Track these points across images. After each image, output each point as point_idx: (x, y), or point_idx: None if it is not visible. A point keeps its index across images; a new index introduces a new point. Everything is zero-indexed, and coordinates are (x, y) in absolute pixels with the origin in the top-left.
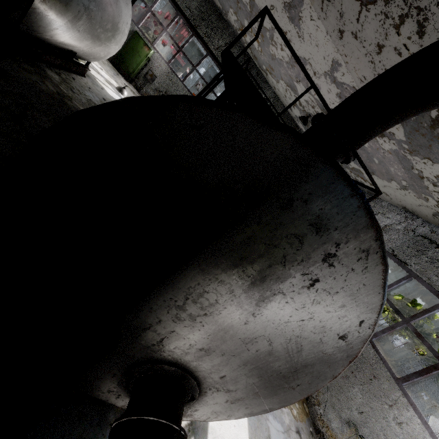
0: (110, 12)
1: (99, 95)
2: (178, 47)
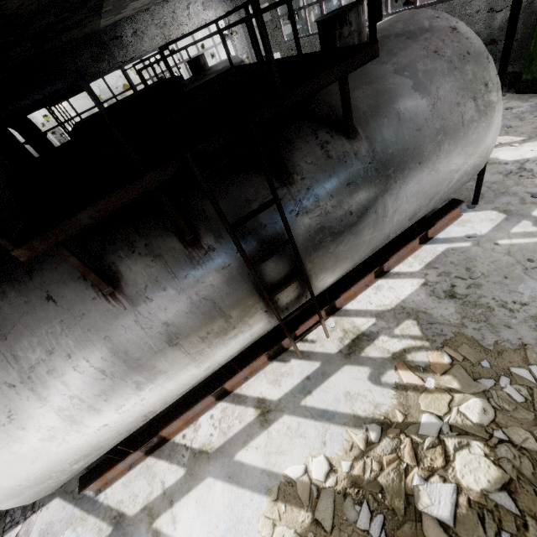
0: None
1: None
2: None
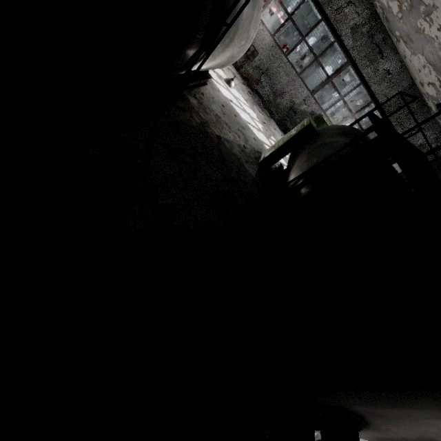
0: (248, 29)
1: (218, 102)
2: (287, 14)
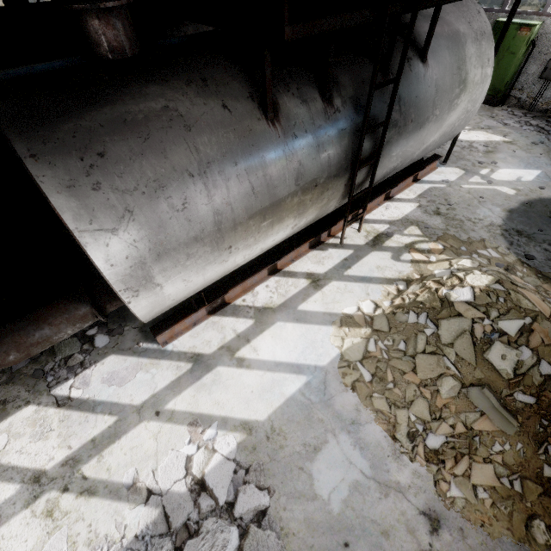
0: None
1: None
2: None
